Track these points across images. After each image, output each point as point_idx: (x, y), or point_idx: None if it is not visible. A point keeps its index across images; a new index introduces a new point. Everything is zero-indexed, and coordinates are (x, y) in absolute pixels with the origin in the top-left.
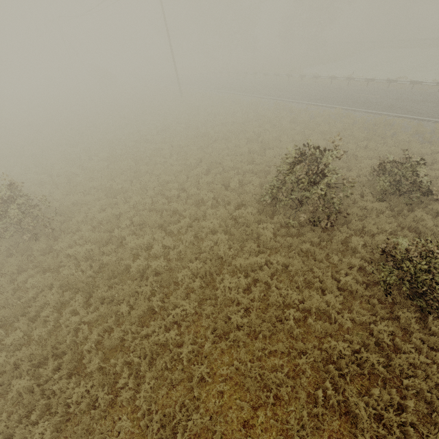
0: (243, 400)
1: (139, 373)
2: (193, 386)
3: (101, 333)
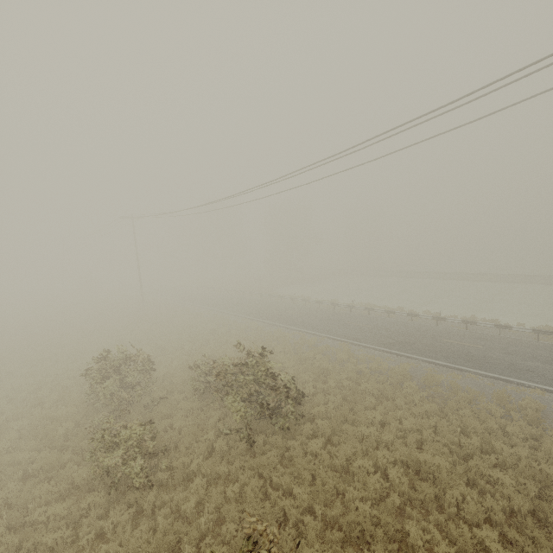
0: None
1: None
2: None
3: None
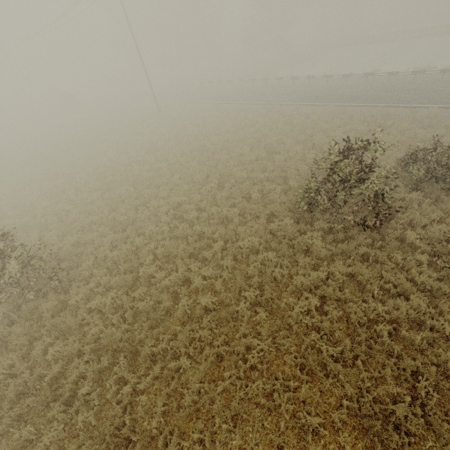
0: (371, 448)
1: (231, 442)
2: (304, 444)
3: (165, 400)
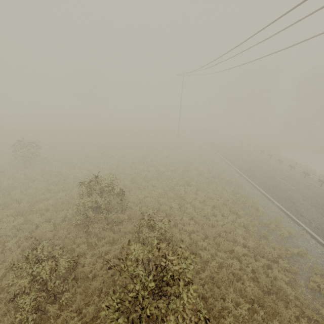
0: None
1: None
2: None
3: None
